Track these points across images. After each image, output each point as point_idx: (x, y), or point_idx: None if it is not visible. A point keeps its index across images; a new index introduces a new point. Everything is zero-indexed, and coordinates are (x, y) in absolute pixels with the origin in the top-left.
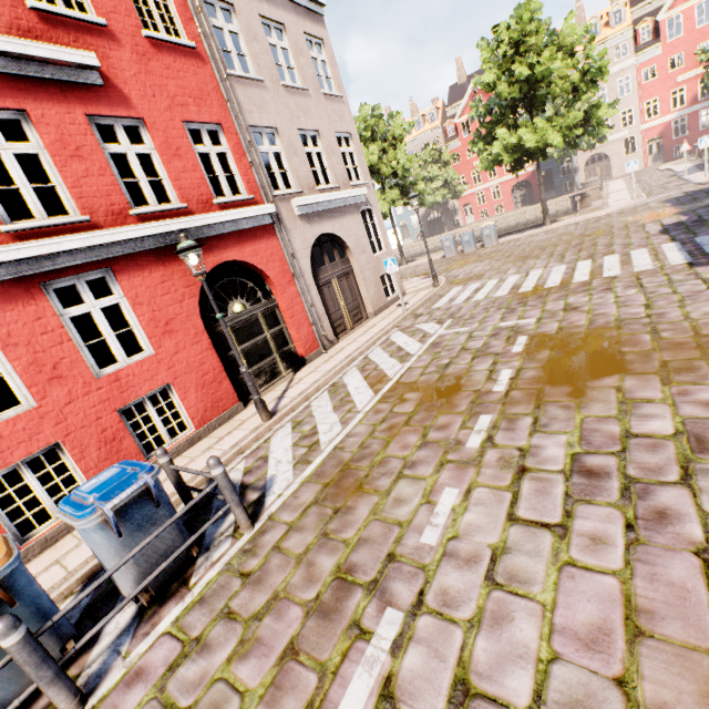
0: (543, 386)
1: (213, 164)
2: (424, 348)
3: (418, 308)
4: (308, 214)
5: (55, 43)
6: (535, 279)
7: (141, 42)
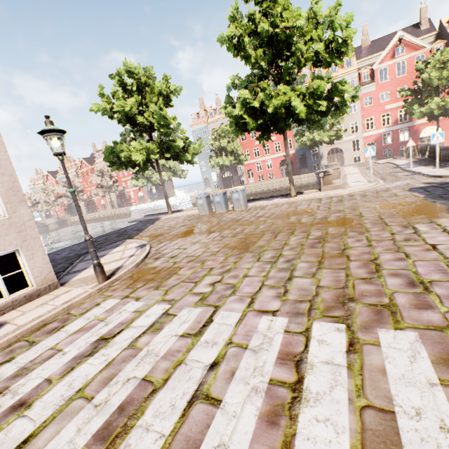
0: None
1: None
2: None
3: None
4: None
5: None
6: (192, 384)
7: None
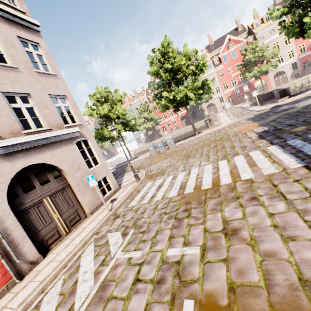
0: None
1: None
2: (90, 297)
3: (120, 205)
4: (9, 153)
5: None
6: (195, 178)
7: None
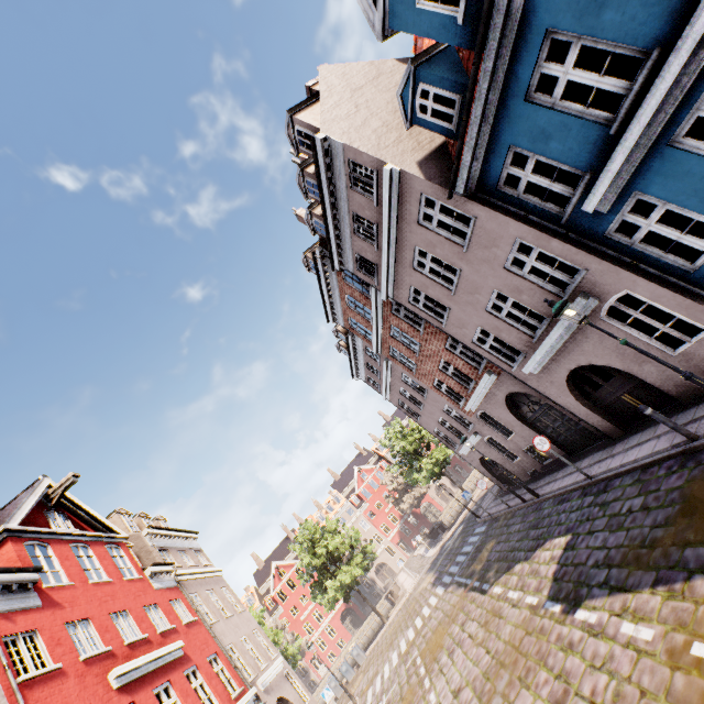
0: (433, 656)
1: (220, 677)
2: None
3: None
4: (266, 687)
5: (167, 643)
6: (404, 643)
7: (184, 627)
